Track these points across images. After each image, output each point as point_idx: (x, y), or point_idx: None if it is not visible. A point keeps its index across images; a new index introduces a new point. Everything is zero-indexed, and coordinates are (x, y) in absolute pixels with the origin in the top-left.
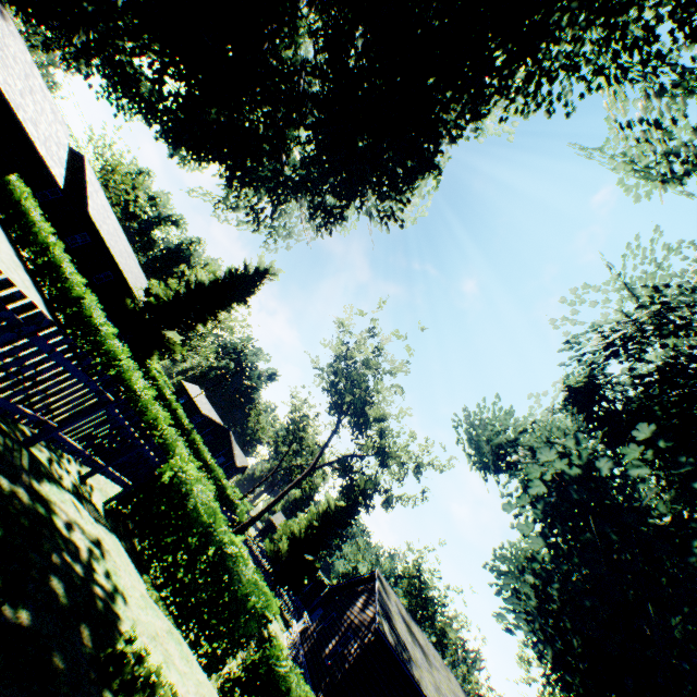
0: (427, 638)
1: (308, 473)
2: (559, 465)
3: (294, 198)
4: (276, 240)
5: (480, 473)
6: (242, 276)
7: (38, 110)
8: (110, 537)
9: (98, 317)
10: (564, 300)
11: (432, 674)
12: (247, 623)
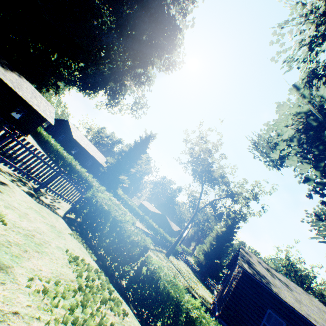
0: (288, 279)
1: (195, 213)
2: (293, 110)
3: (119, 74)
4: (136, 111)
5: (276, 169)
6: (140, 142)
7: (39, 102)
8: (47, 210)
9: (78, 167)
10: (272, 42)
11: (292, 294)
12: (131, 248)
